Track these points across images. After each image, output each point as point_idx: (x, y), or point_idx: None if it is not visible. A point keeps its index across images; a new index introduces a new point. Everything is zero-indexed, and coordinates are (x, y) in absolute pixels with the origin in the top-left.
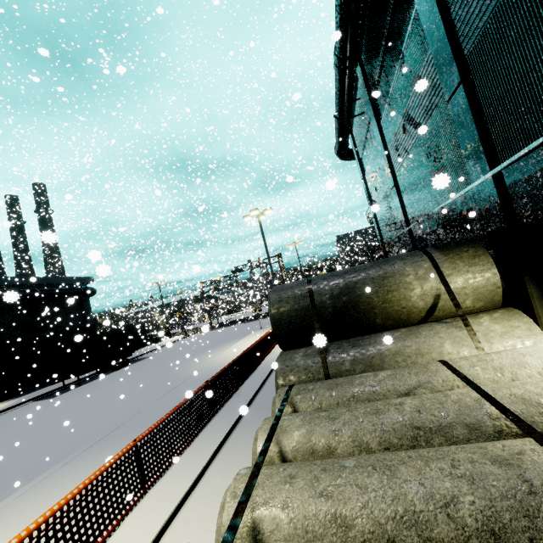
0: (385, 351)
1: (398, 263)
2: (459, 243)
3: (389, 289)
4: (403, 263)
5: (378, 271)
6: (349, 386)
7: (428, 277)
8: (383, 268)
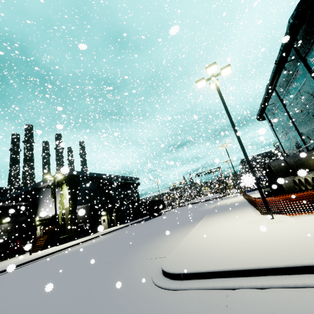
0: None
1: None
2: None
3: None
4: None
5: (308, 154)
6: None
7: None
8: (310, 153)
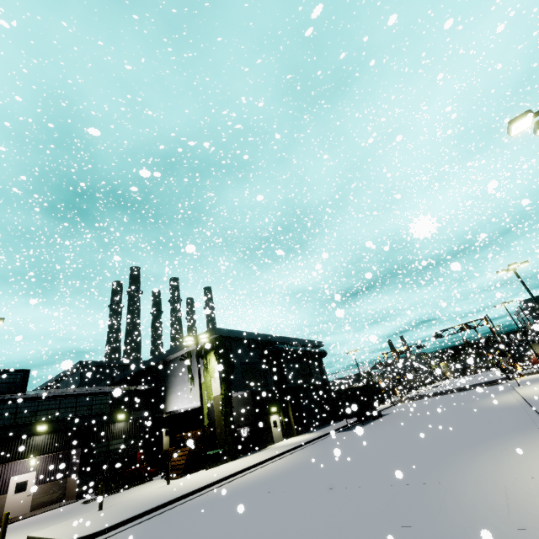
0: None
1: None
2: None
3: None
4: None
5: None
6: None
7: None
8: None
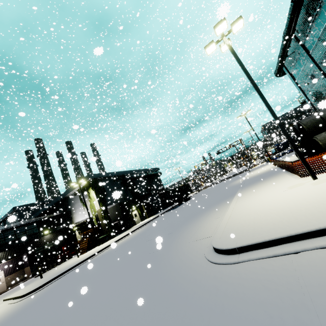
0: None
1: None
2: None
3: None
4: None
5: None
6: None
7: None
8: None
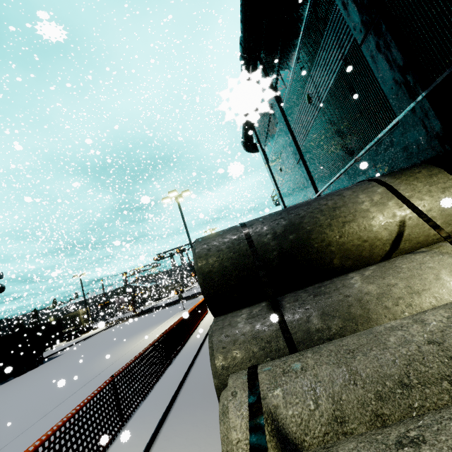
0: (364, 295)
1: (345, 192)
2: (404, 168)
3: (345, 220)
4: (351, 192)
5: (325, 202)
6: (381, 351)
7: (387, 202)
8: (329, 199)
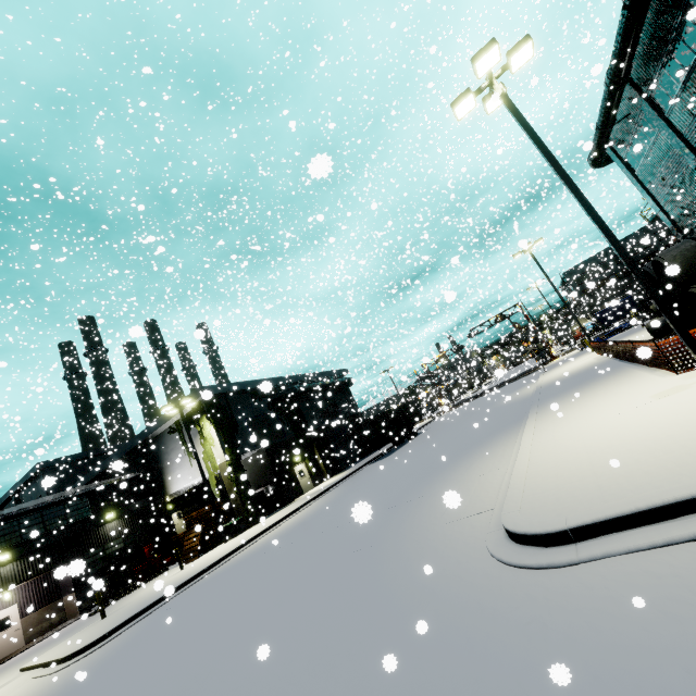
0: None
1: None
2: None
3: None
4: None
5: None
6: None
7: None
8: None
